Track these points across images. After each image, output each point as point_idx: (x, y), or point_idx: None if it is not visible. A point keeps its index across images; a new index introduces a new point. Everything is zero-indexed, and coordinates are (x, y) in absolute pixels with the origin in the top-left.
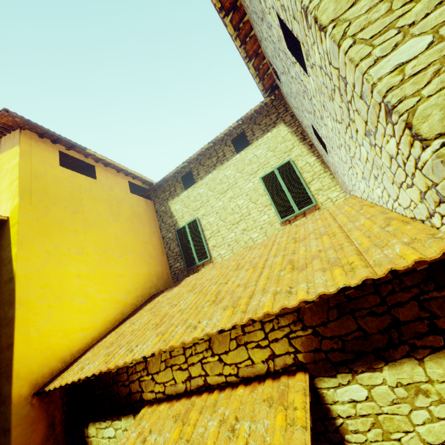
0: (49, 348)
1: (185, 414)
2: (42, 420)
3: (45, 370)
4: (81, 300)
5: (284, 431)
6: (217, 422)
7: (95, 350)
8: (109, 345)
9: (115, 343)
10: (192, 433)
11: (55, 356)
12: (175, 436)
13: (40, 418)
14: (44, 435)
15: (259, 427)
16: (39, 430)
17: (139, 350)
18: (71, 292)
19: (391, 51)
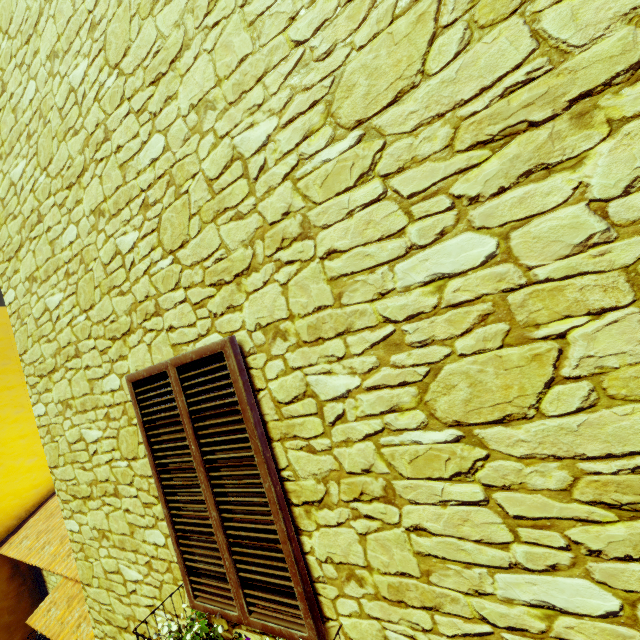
0: (1, 512)
1: (73, 599)
2: (6, 564)
3: (1, 529)
4: (29, 459)
5: (90, 639)
6: (77, 616)
7: (41, 515)
8: (49, 515)
9: (50, 520)
10: (67, 618)
11: (9, 516)
12: (60, 616)
13: (4, 563)
14: (10, 573)
15: (85, 632)
16: (4, 571)
17: (45, 552)
18: (17, 455)
19: (69, 518)
